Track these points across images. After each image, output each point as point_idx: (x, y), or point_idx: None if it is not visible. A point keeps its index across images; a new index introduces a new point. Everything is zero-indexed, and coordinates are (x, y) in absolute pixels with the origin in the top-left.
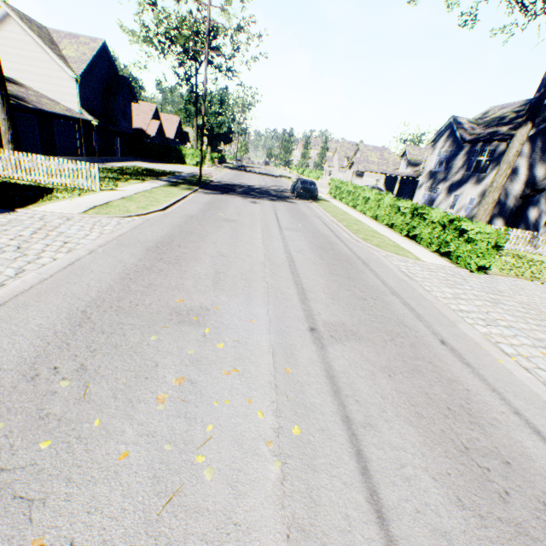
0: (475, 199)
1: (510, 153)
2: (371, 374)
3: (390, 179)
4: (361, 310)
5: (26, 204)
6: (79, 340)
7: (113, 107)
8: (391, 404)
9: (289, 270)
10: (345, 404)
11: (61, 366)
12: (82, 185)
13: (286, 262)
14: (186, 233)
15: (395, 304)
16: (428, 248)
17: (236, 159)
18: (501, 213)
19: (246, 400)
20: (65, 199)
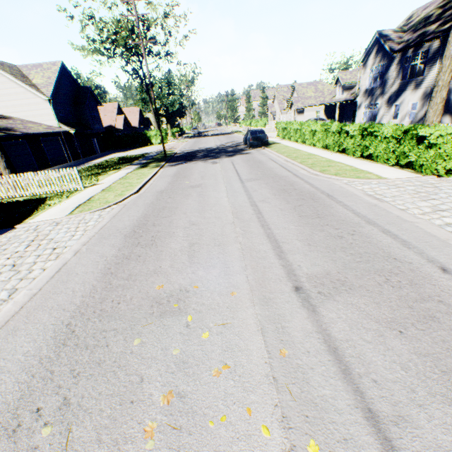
0: (417, 103)
1: (451, 47)
2: (379, 336)
3: (329, 108)
4: (341, 251)
5: (23, 218)
6: (63, 364)
7: (84, 114)
8: (417, 377)
9: (258, 223)
10: (361, 390)
11: (44, 405)
12: (68, 188)
13: (253, 215)
14: (158, 209)
15: (375, 235)
16: (386, 163)
17: (193, 129)
18: (446, 110)
19: (244, 410)
20: (55, 205)
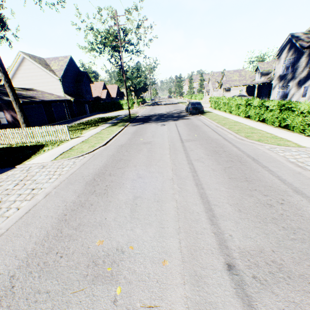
0: None
1: None
2: None
3: (249, 88)
4: (273, 222)
5: (24, 160)
6: None
7: (81, 89)
8: None
9: (193, 181)
10: None
11: None
12: (60, 138)
13: (189, 173)
14: (116, 161)
15: (305, 207)
16: (301, 133)
17: (151, 99)
18: None
19: None
20: (47, 151)
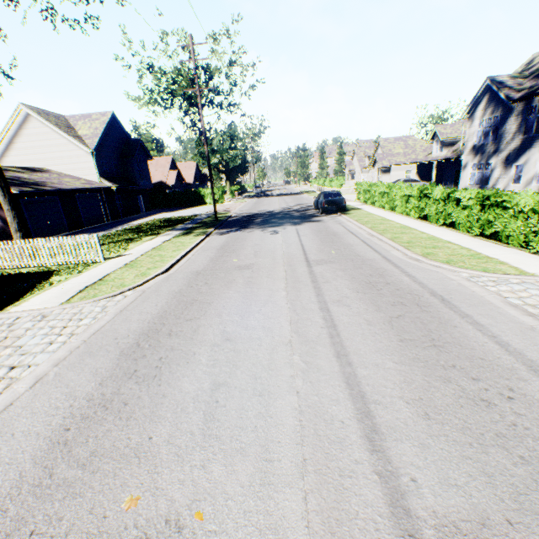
0: None
1: None
2: None
3: (423, 167)
4: (498, 445)
5: (9, 303)
6: None
7: (130, 168)
8: None
9: (331, 347)
10: None
11: None
12: (85, 259)
13: (323, 330)
14: (185, 304)
15: None
16: (521, 247)
17: (255, 187)
18: None
19: None
20: (57, 284)
